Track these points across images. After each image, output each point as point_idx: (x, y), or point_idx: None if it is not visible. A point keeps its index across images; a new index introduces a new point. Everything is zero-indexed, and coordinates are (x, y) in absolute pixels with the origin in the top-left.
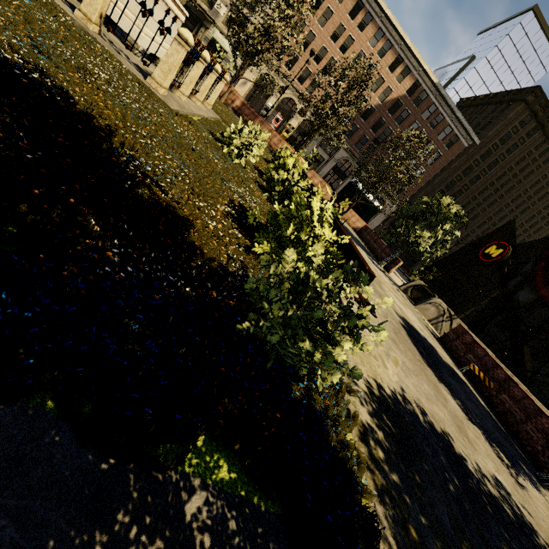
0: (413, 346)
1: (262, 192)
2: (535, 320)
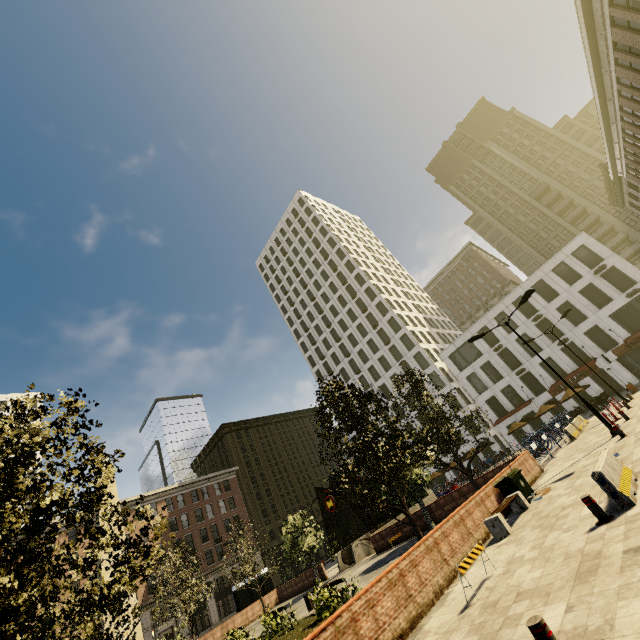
0: (372, 572)
1: (284, 635)
2: None
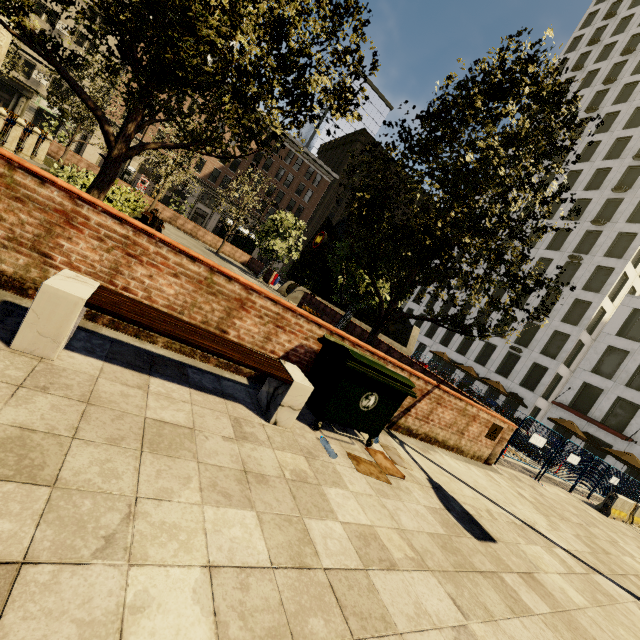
0: None
1: None
2: (422, 307)
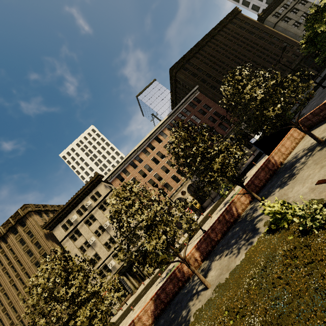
0: None
1: None
2: None
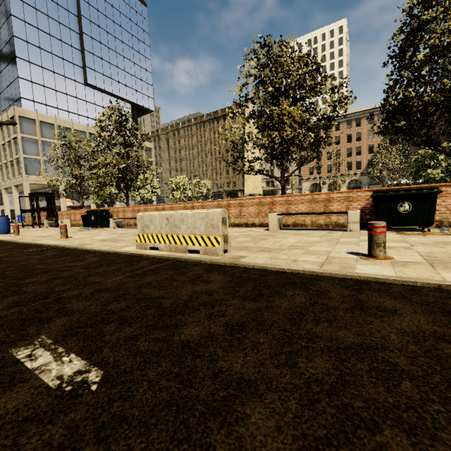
0: None
1: None
2: None
